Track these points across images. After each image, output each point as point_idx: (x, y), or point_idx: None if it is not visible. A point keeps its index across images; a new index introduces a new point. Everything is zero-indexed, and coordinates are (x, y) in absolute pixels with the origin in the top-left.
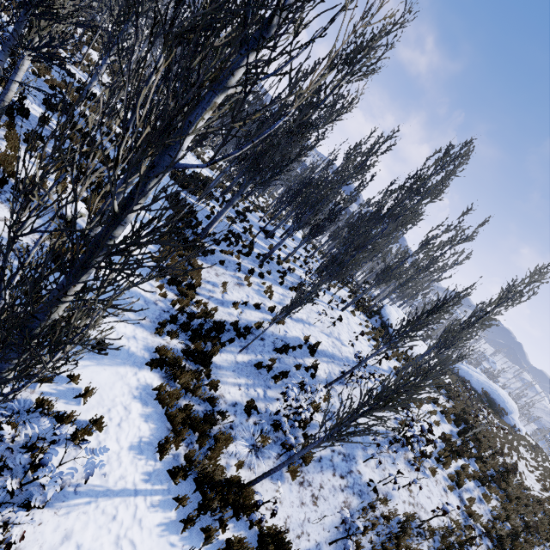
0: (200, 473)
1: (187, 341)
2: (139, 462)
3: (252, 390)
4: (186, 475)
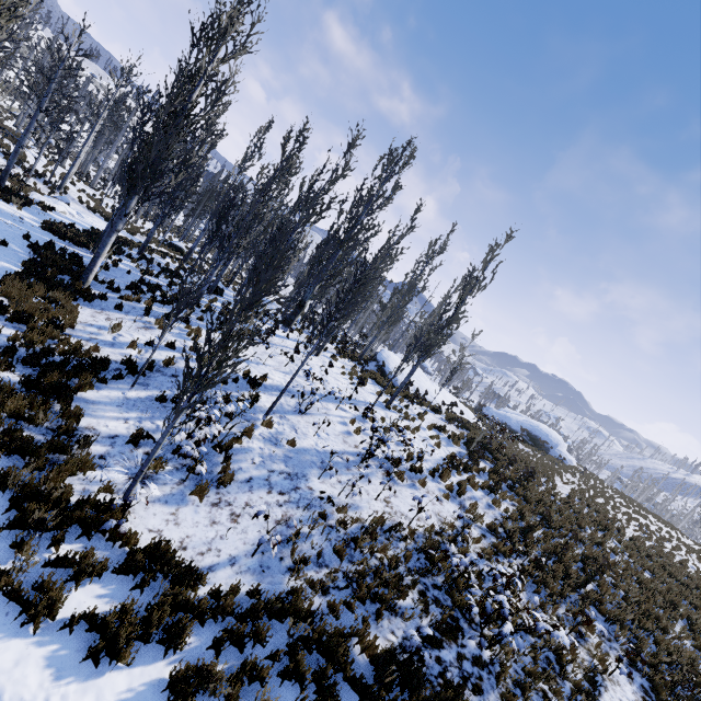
0: (22, 493)
1: (36, 376)
2: None
3: (147, 423)
4: None
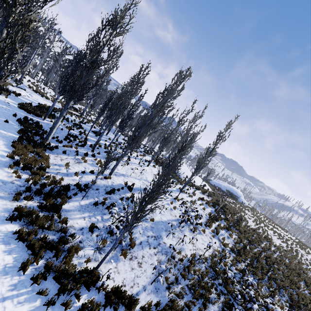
0: (57, 273)
1: (42, 200)
2: (5, 280)
3: (93, 218)
4: (46, 277)
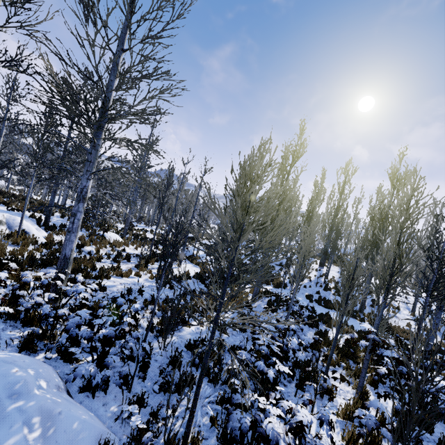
0: None
1: None
2: None
3: None
4: None
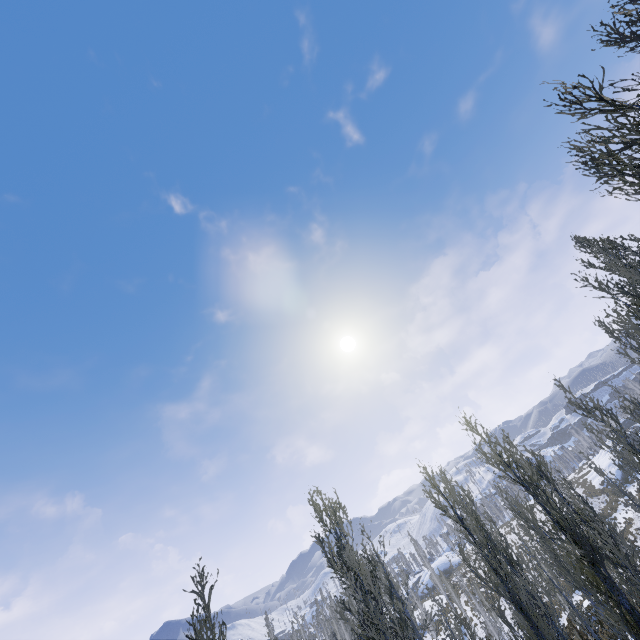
0: None
1: None
2: None
3: None
4: None
